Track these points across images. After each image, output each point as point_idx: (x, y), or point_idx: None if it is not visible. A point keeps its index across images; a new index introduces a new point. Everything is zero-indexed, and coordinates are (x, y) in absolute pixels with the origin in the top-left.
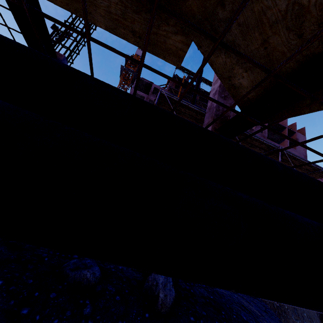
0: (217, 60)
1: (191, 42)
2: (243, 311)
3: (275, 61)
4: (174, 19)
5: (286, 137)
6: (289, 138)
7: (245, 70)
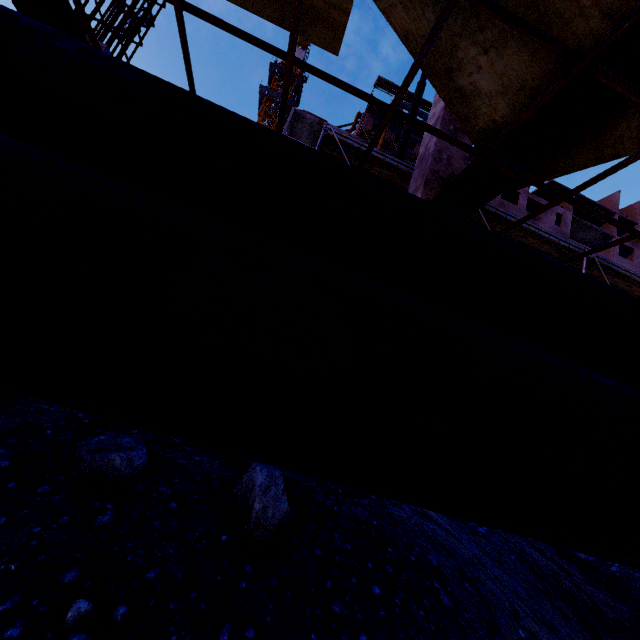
0: (418, 27)
1: None
2: (435, 552)
3: (553, 19)
4: None
5: (535, 182)
6: (541, 183)
7: (483, 50)
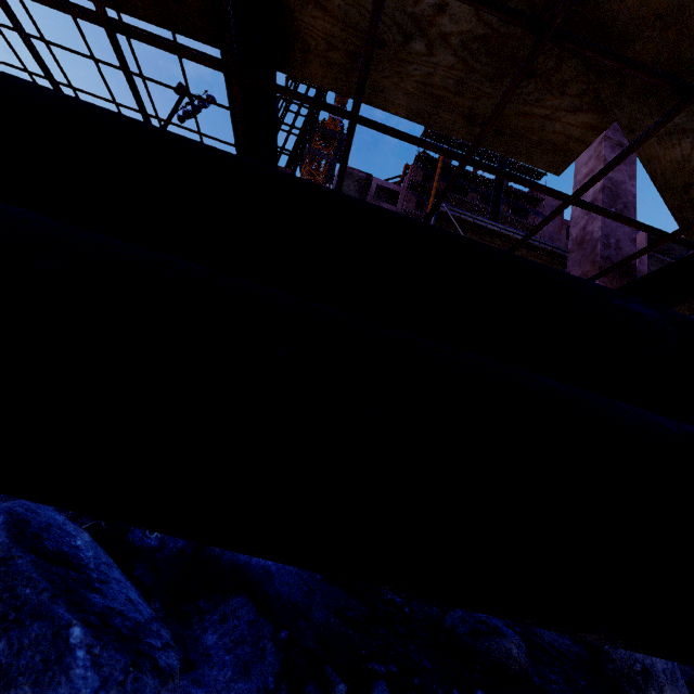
0: (668, 154)
1: (610, 124)
2: None
3: None
4: (583, 84)
5: None
6: None
7: None
